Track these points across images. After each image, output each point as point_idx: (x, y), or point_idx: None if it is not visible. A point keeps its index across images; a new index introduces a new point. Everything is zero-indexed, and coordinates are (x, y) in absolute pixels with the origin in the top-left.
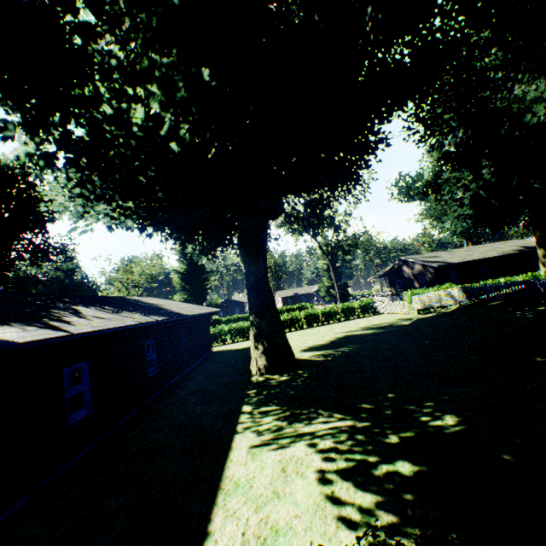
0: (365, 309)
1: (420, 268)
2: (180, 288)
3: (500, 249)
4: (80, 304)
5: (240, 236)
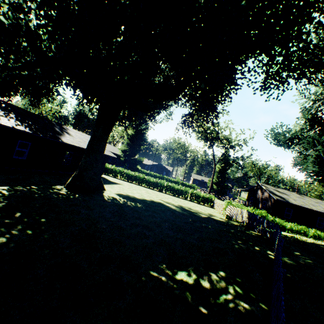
0: (206, 200)
1: (267, 195)
2: (125, 143)
3: None
4: (0, 107)
5: (98, 108)
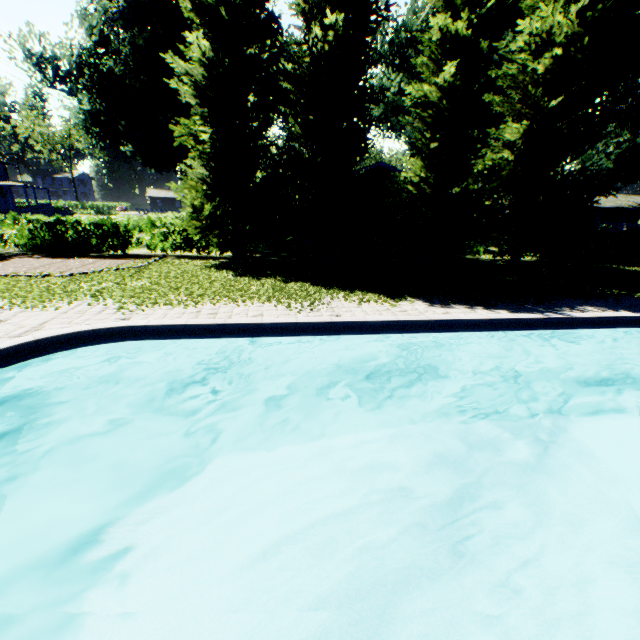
0: None
1: None
2: None
3: (618, 202)
4: None
5: None
